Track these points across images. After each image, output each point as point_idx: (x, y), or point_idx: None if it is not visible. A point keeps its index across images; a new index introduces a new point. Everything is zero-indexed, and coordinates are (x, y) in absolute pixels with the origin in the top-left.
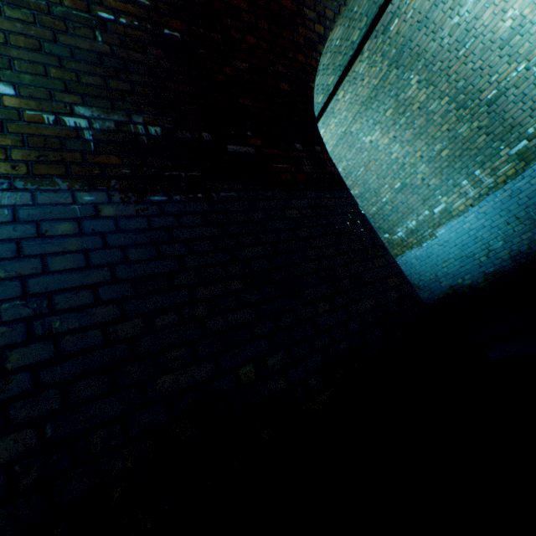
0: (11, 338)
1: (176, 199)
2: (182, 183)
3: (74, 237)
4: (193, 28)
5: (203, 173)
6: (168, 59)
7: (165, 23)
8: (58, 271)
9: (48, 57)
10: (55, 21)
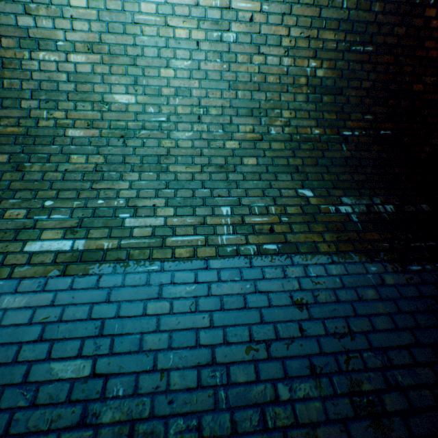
0: (378, 383)
1: (427, 268)
2: (425, 253)
3: (378, 301)
4: (399, 124)
5: (437, 242)
6: (383, 150)
7: (380, 126)
8: (380, 330)
9: (321, 167)
10: (322, 144)
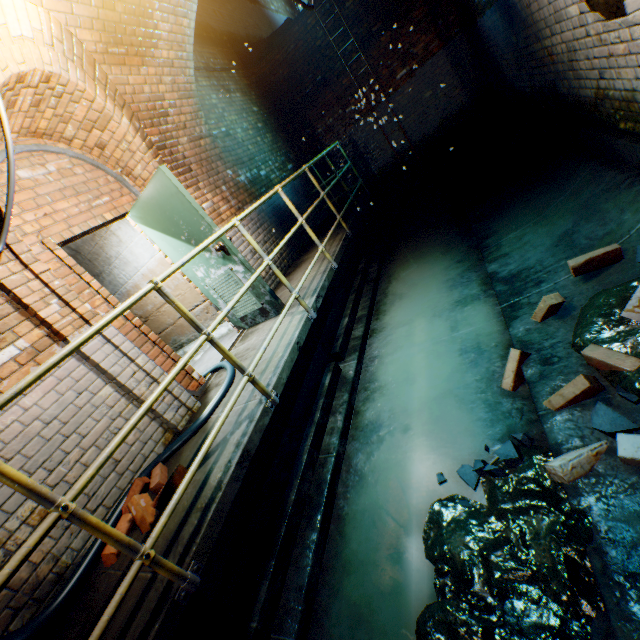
0: None
1: None
2: None
3: None
4: None
5: None
6: None
7: None
8: None
9: None
10: None
